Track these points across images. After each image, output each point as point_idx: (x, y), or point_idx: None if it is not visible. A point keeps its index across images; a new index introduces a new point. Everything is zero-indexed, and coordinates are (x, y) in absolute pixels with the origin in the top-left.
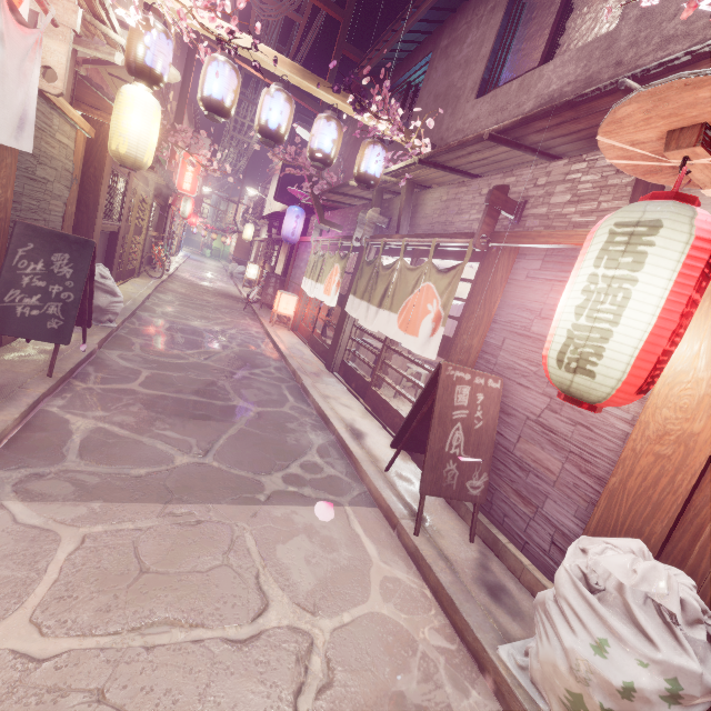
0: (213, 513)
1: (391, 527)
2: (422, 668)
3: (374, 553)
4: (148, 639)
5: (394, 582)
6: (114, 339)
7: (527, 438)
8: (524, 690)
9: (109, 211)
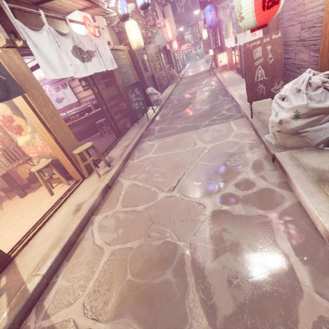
0: (186, 134)
1: (247, 121)
2: (239, 147)
3: (236, 129)
4: (170, 153)
5: (240, 133)
6: (163, 107)
7: (297, 52)
8: (270, 142)
9: (146, 69)
